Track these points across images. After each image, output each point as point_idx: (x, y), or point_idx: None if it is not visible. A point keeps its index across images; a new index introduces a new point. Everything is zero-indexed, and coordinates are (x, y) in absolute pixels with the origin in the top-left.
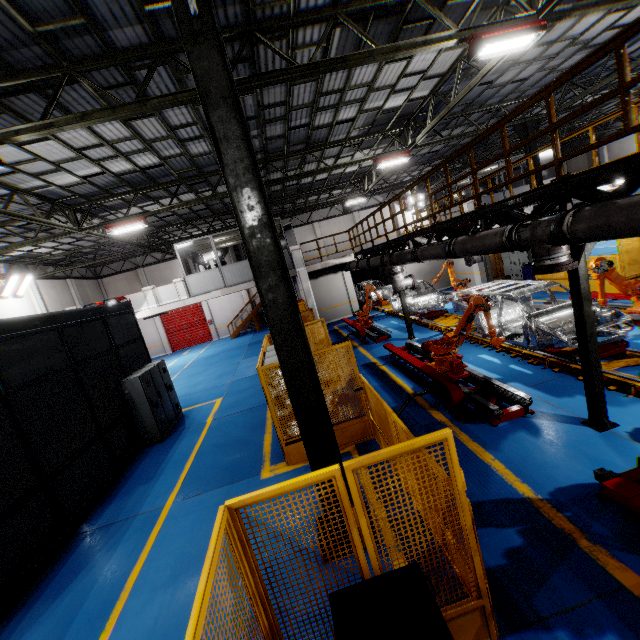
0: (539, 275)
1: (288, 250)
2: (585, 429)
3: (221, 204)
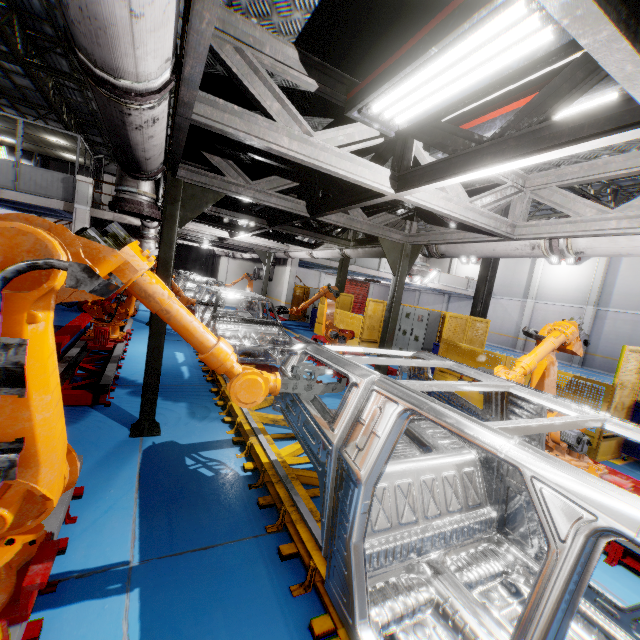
0: (319, 319)
1: (75, 178)
2: (123, 432)
3: (11, 81)
